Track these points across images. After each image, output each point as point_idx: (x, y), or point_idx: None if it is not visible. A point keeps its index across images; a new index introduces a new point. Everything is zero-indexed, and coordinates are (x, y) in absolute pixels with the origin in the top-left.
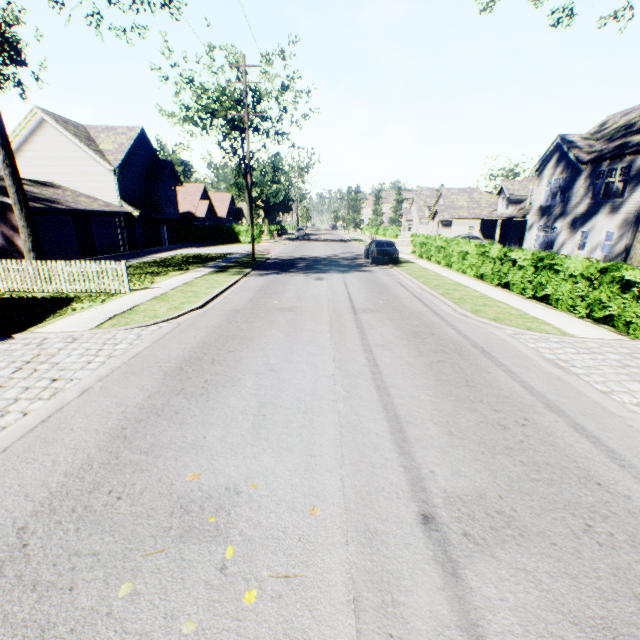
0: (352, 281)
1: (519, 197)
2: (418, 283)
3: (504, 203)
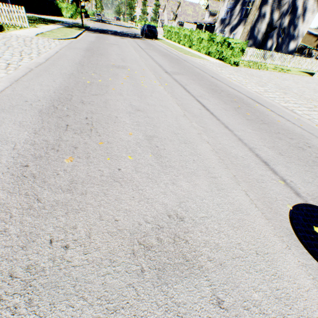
0: (138, 41)
1: (215, 12)
2: (166, 46)
3: (208, 15)
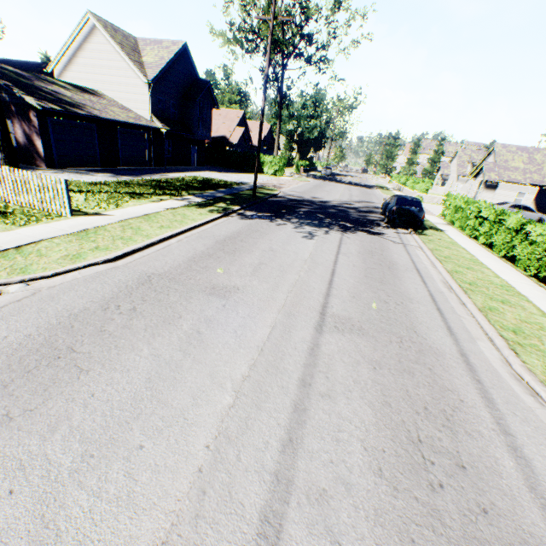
0: (349, 248)
1: None
2: (443, 272)
3: None
